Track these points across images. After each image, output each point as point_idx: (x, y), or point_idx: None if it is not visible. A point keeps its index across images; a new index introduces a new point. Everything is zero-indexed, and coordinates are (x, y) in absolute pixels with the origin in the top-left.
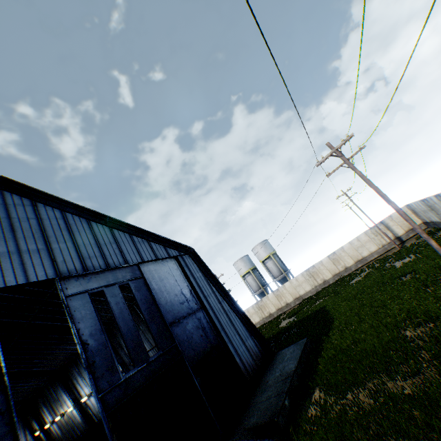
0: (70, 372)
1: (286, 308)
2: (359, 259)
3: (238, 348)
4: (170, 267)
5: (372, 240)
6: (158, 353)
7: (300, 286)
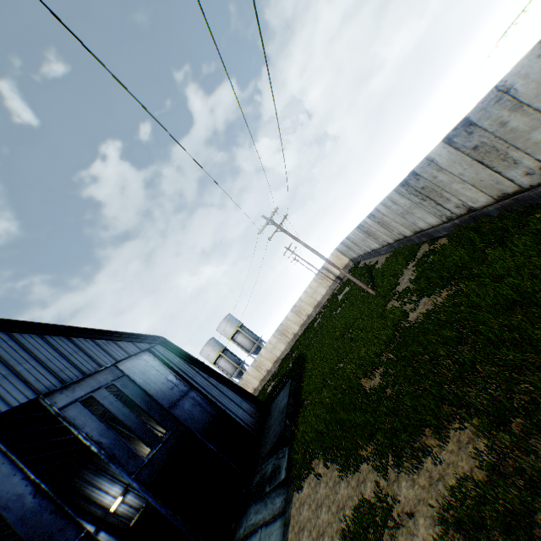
0: None
1: (268, 376)
2: (316, 304)
3: (237, 412)
4: (147, 359)
5: (321, 285)
6: (168, 433)
7: (275, 349)
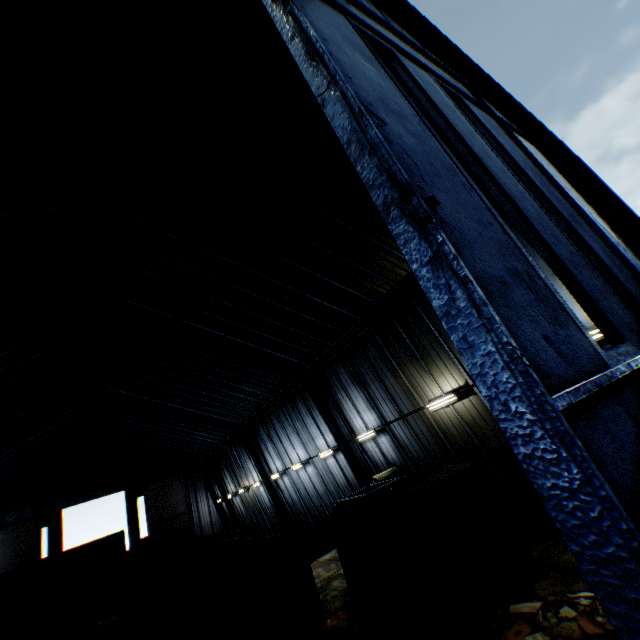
0: (257, 433)
1: None
2: None
3: None
4: (536, 155)
5: None
6: None
7: None
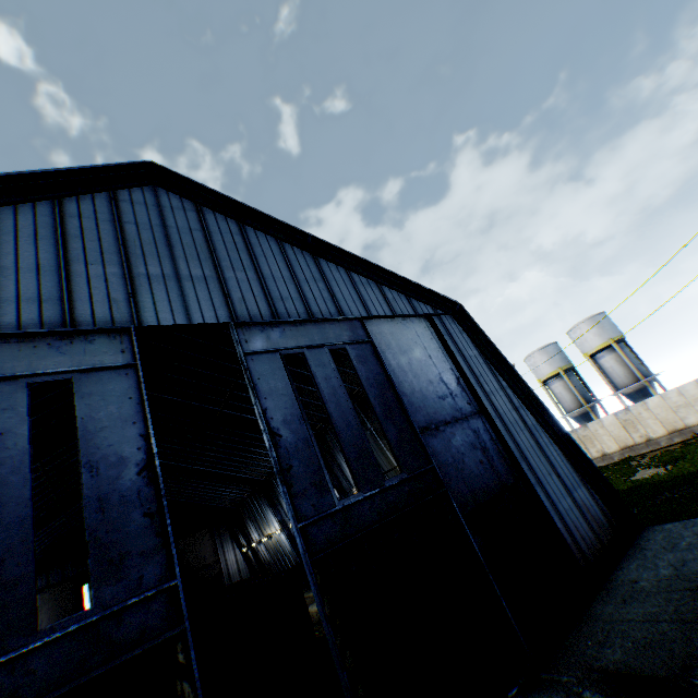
0: (275, 486)
1: (644, 447)
2: None
3: (557, 500)
4: (418, 331)
5: None
6: (401, 476)
7: (687, 408)
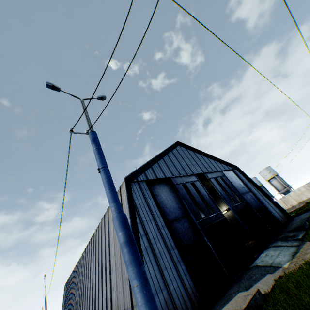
0: None
1: (291, 209)
2: None
3: (272, 211)
4: (231, 173)
5: None
6: (241, 201)
7: (301, 194)
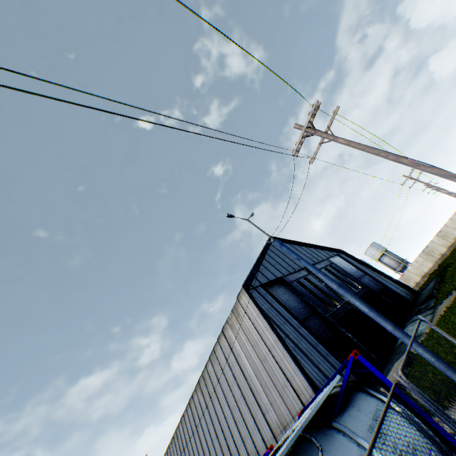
0: None
1: (416, 287)
2: None
3: (395, 290)
4: (338, 259)
5: None
6: (361, 287)
7: (421, 266)
